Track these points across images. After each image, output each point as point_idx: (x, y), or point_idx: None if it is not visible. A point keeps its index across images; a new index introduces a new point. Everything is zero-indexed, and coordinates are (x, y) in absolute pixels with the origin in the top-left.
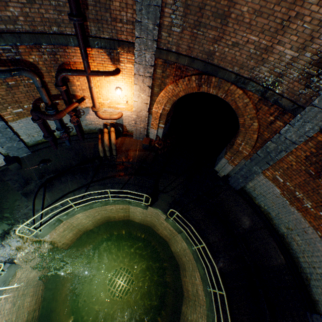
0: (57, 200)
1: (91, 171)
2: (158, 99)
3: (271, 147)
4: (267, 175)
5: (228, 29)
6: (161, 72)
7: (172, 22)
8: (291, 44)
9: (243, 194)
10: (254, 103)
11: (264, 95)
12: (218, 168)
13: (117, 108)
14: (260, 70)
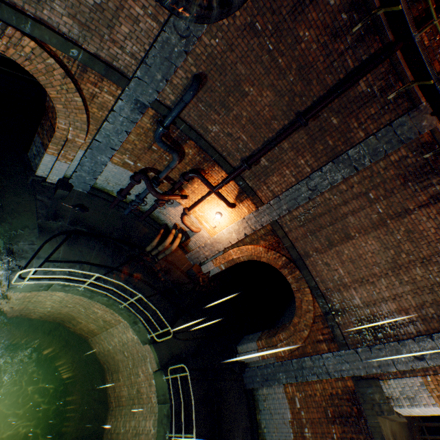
0: (69, 261)
1: (124, 257)
2: (243, 247)
3: (308, 363)
4: (288, 390)
5: (329, 252)
6: (263, 233)
7: (298, 216)
8: (361, 295)
9: (250, 398)
10: (315, 315)
11: (327, 315)
12: (242, 349)
13: (201, 224)
14: (334, 294)
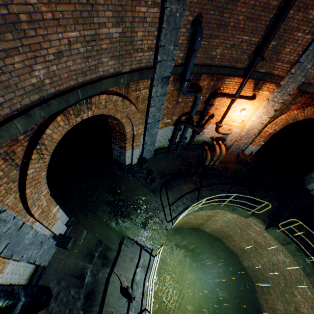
0: (178, 199)
1: (198, 177)
2: (275, 120)
3: None
4: None
5: None
6: (290, 100)
7: None
8: None
9: None
10: None
11: None
12: (311, 186)
13: (230, 125)
14: None
